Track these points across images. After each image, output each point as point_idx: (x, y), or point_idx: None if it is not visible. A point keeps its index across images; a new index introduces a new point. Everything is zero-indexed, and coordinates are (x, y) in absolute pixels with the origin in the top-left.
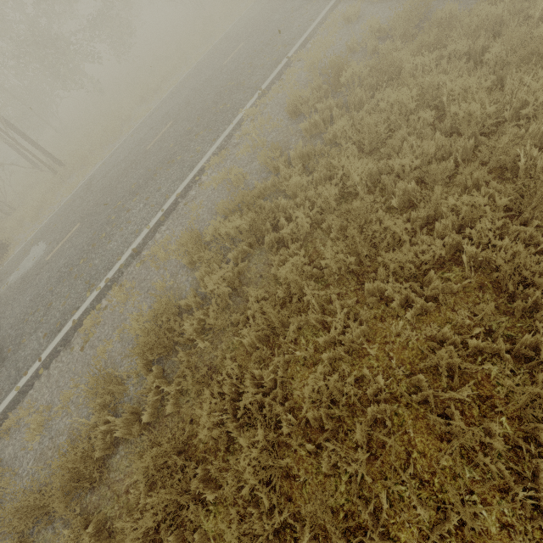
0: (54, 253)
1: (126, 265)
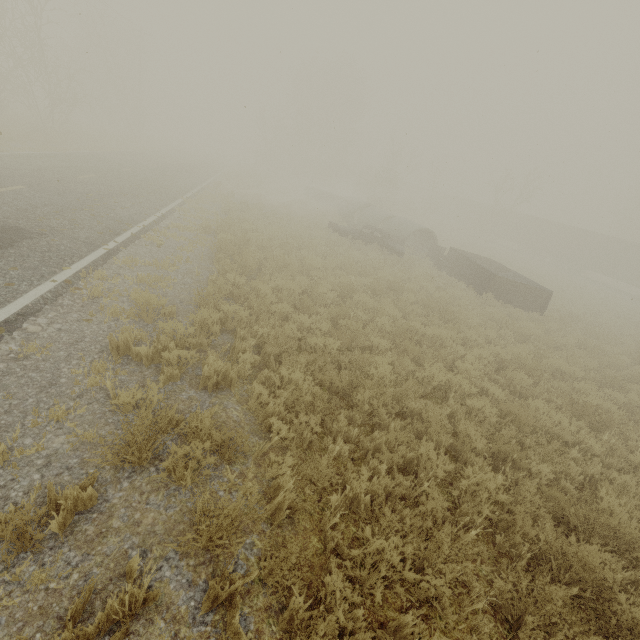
0: (3, 192)
1: (153, 226)
